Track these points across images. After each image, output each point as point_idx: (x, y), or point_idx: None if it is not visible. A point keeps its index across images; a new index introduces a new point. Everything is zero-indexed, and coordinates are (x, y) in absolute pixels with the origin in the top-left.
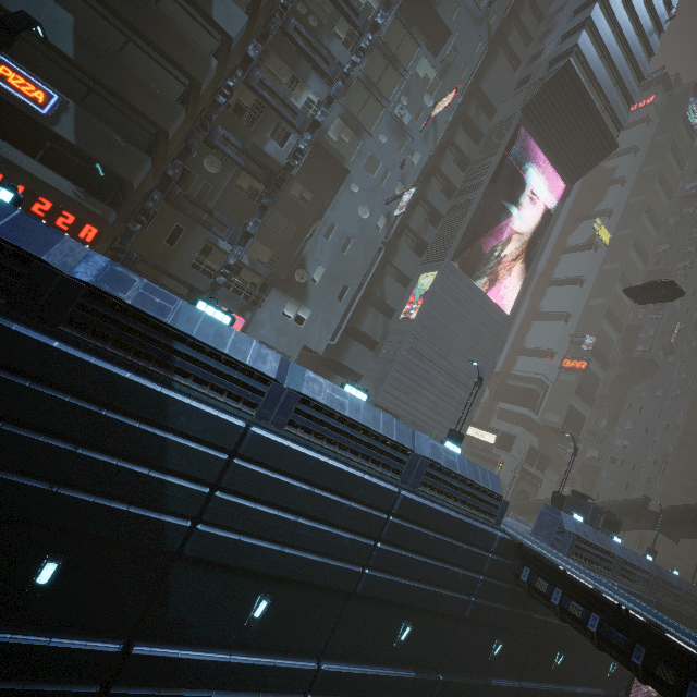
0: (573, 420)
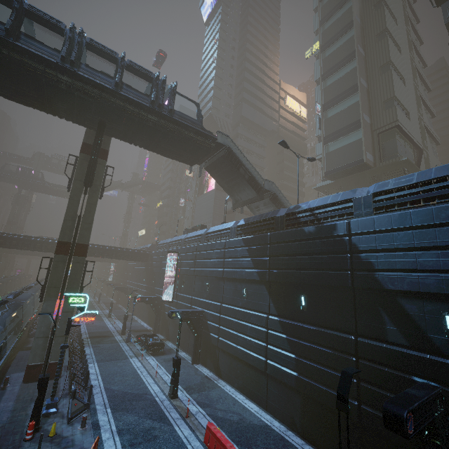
0: (342, 156)
